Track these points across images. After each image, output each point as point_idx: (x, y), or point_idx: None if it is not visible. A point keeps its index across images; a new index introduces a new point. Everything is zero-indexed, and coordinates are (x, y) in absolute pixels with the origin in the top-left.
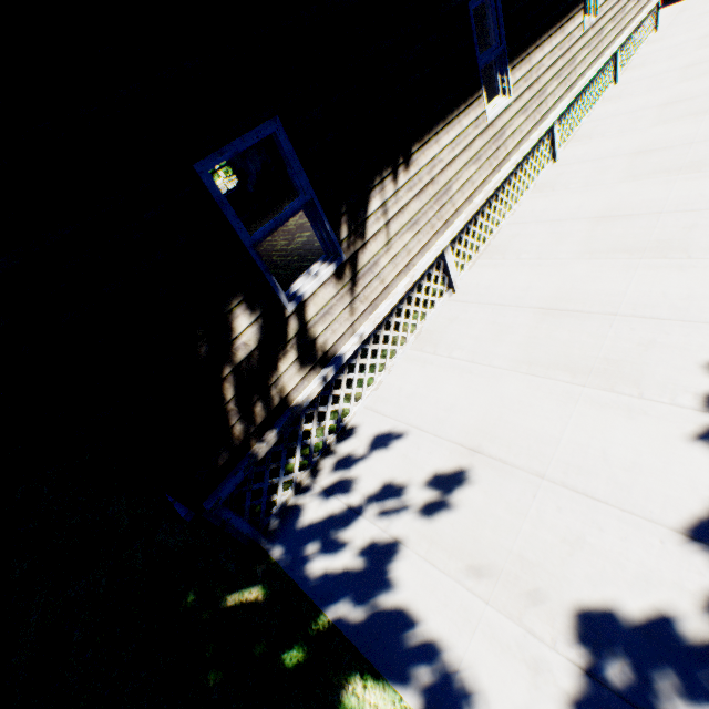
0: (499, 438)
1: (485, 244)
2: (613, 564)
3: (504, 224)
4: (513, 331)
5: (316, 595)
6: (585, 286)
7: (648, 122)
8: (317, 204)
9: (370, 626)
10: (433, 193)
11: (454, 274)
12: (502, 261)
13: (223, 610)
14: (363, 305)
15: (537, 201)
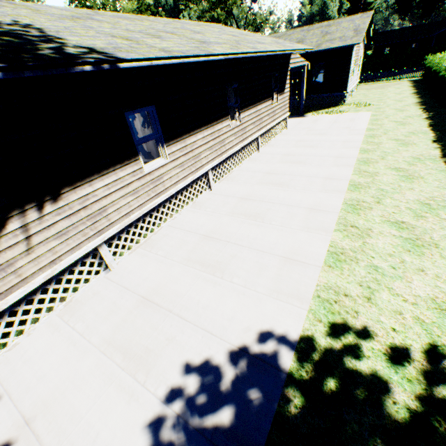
0: (51, 412)
1: (147, 237)
2: None
3: (166, 225)
4: (119, 312)
5: None
6: (172, 285)
7: (256, 181)
8: None
9: None
10: (87, 214)
11: (110, 260)
12: (148, 253)
13: None
14: None
15: (190, 213)
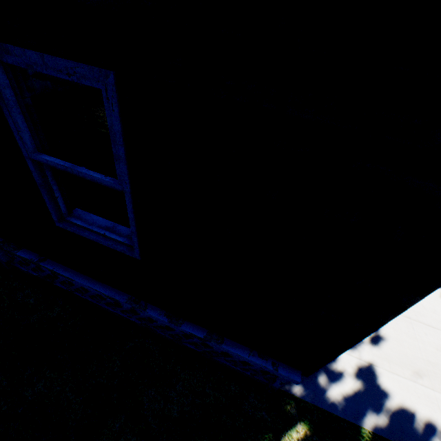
0: None
1: None
2: None
3: None
4: None
5: (349, 416)
6: None
7: None
8: None
9: (394, 425)
10: None
11: None
12: None
13: None
14: None
15: None
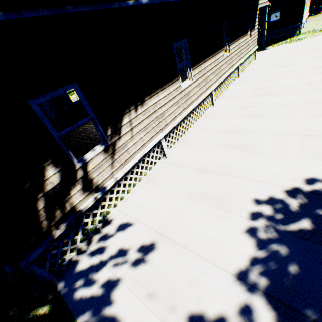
0: (172, 228)
1: (182, 138)
2: (207, 291)
3: (190, 130)
4: (186, 178)
5: (75, 310)
6: (216, 160)
7: (247, 95)
8: (95, 120)
9: None
10: (156, 116)
11: (166, 150)
12: (187, 146)
13: (26, 321)
14: (119, 163)
15: (204, 121)
